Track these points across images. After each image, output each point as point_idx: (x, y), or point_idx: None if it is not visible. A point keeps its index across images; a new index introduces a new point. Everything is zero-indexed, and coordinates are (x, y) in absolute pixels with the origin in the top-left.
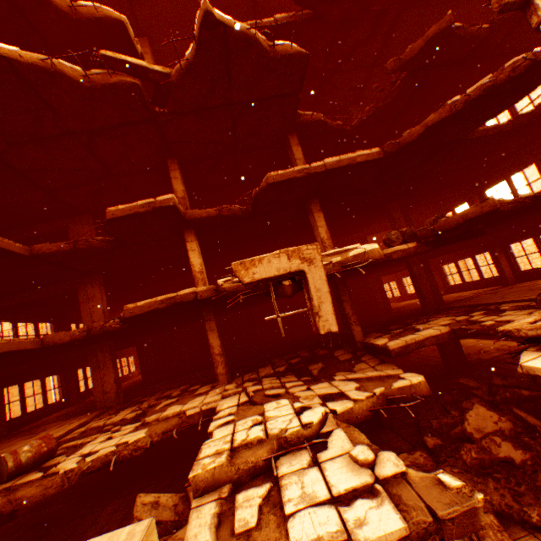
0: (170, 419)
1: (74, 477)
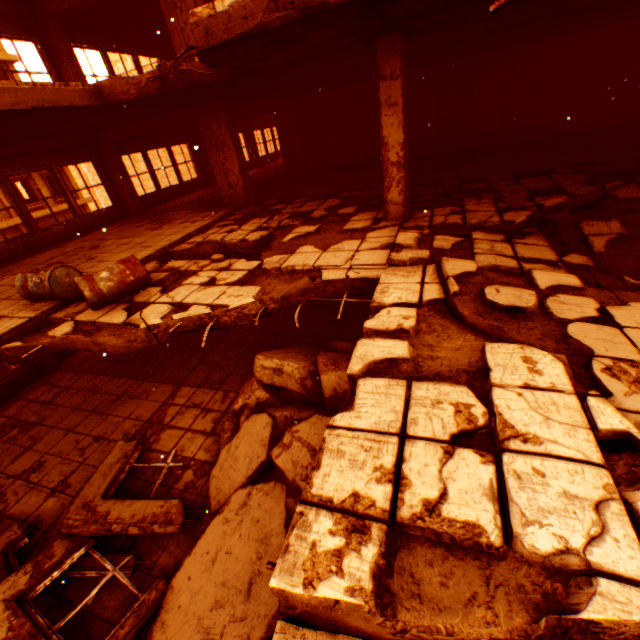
0: (296, 276)
1: (163, 334)
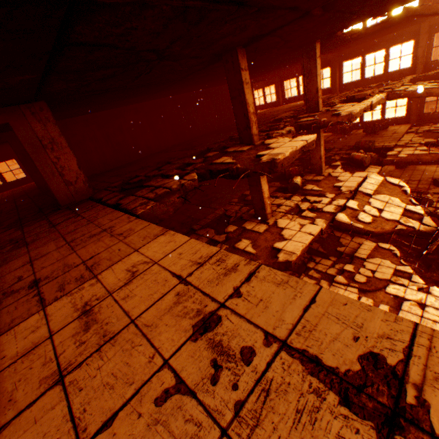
0: None
1: None
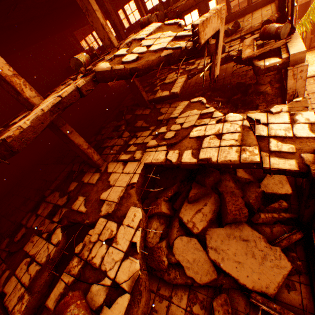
0: (125, 196)
1: (143, 265)
